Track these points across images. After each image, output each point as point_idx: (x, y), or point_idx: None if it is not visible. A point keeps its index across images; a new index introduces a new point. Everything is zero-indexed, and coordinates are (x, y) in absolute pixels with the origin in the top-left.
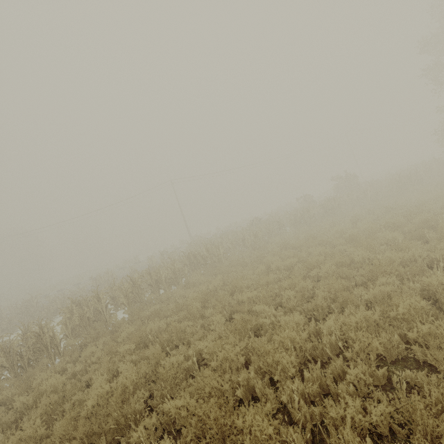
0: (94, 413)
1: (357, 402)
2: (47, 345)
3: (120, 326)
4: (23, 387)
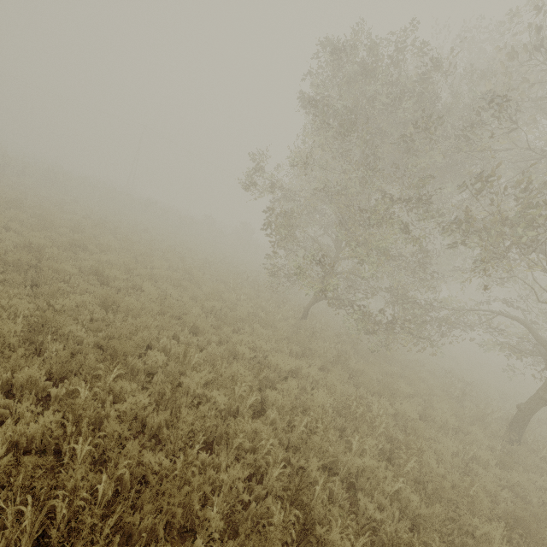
0: None
1: None
2: None
3: None
4: None
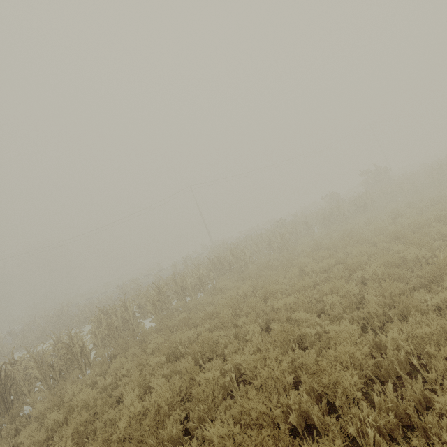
0: (126, 437)
1: None
2: (77, 355)
3: (148, 336)
4: (55, 401)
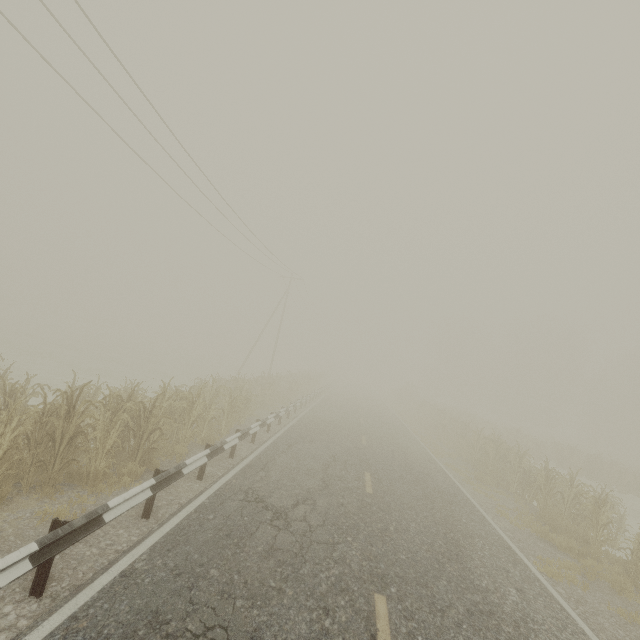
0: None
1: None
2: None
3: None
4: None
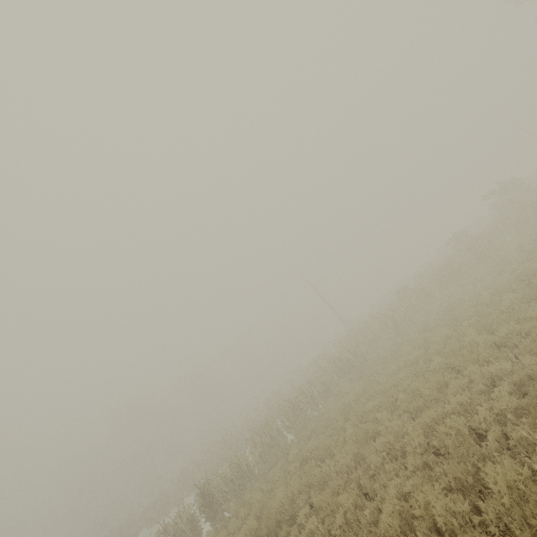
0: (277, 509)
1: (399, 480)
2: (246, 471)
3: (291, 448)
4: (241, 503)
